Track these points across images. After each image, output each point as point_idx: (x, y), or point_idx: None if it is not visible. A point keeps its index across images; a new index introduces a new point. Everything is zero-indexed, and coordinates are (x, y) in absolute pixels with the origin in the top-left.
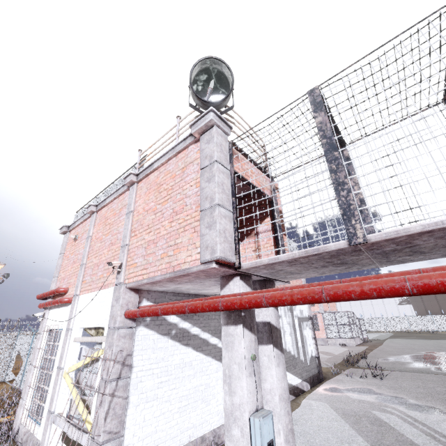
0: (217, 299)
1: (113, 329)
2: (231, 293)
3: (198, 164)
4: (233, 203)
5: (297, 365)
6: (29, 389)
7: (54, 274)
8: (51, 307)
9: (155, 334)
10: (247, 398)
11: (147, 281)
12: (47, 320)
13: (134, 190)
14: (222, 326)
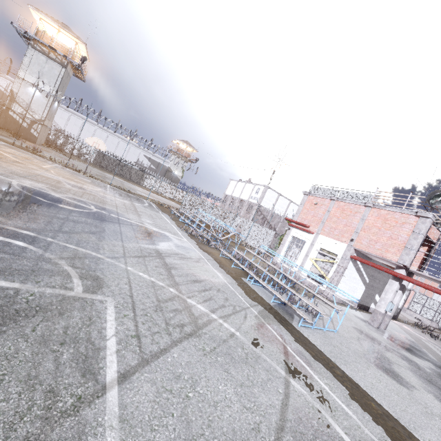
0: (397, 274)
1: (345, 259)
2: (401, 274)
3: (412, 227)
4: (418, 248)
5: None
6: (281, 253)
7: (296, 213)
8: (294, 227)
9: (352, 265)
10: (390, 298)
11: (367, 253)
12: (292, 232)
13: (369, 210)
14: (390, 279)
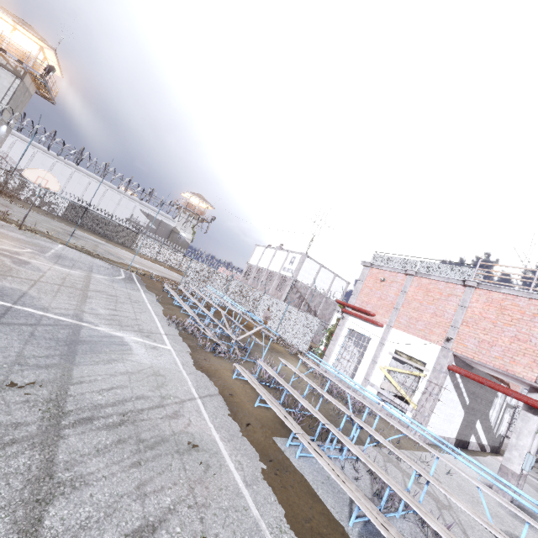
0: None
1: (440, 371)
2: None
3: None
4: None
5: (490, 433)
6: (332, 354)
7: (354, 293)
8: (351, 315)
9: (449, 380)
10: (528, 445)
11: (477, 362)
12: (347, 322)
13: (472, 292)
14: (522, 410)
